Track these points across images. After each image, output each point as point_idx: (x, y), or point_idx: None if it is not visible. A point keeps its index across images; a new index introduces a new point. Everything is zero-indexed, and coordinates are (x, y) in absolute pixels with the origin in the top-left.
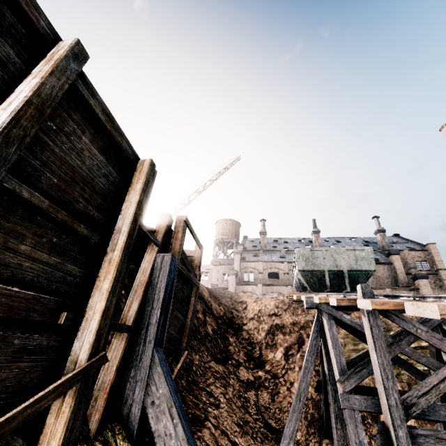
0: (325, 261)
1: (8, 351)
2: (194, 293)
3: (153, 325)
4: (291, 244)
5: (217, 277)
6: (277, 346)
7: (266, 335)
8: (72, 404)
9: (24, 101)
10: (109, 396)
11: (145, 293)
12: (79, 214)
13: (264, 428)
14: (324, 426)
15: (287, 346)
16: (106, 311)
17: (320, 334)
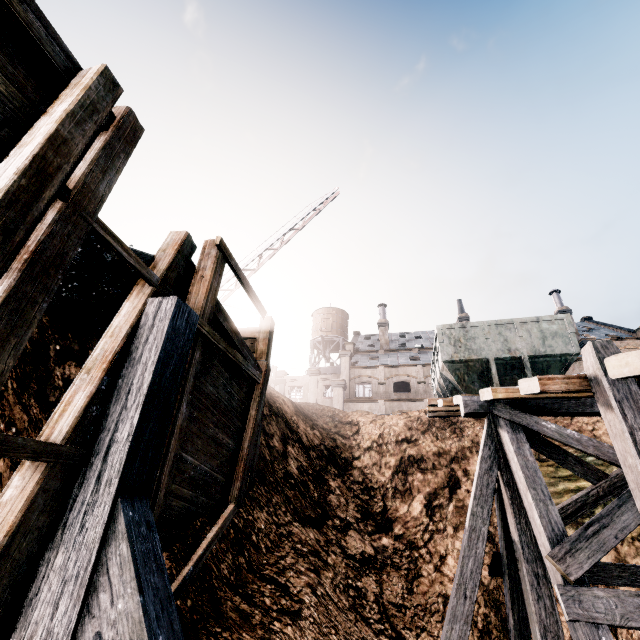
0: (488, 344)
1: None
2: (255, 398)
3: (121, 444)
4: (427, 339)
5: (316, 392)
6: (413, 493)
7: (393, 475)
8: None
9: None
10: None
11: (109, 375)
12: None
13: None
14: None
15: (430, 492)
16: None
17: (496, 463)
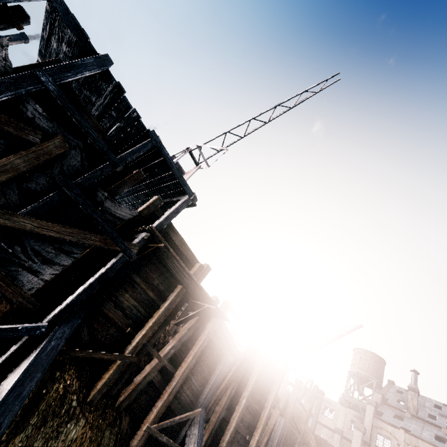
0: None
1: (237, 442)
2: (297, 441)
3: None
4: None
5: (343, 421)
6: None
7: None
8: None
9: (254, 381)
10: None
11: (270, 435)
12: (256, 400)
13: None
14: None
15: None
16: (258, 440)
17: None
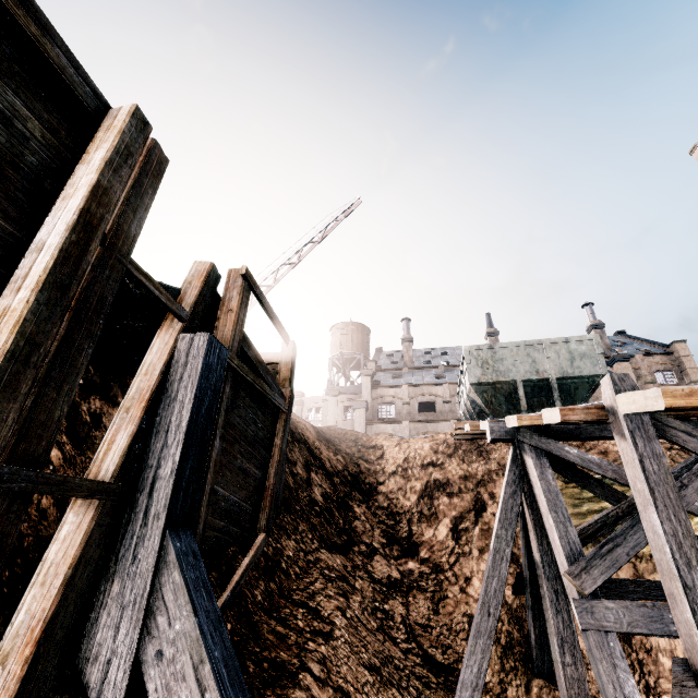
0: (516, 365)
1: None
2: (280, 426)
3: (165, 481)
4: (453, 356)
5: (336, 414)
6: (439, 517)
7: (419, 499)
8: None
9: None
10: (40, 649)
11: (148, 414)
12: None
13: (422, 666)
14: (533, 656)
15: (456, 516)
16: None
17: (520, 488)
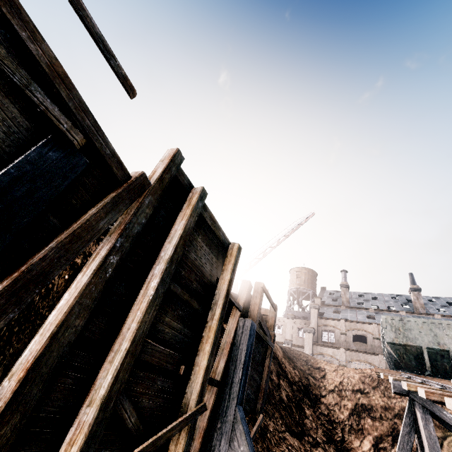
0: (421, 335)
1: (155, 389)
2: (268, 353)
3: (236, 384)
4: (382, 301)
5: (291, 331)
6: (364, 433)
7: (350, 415)
8: (186, 438)
9: (179, 237)
10: (203, 440)
11: (230, 353)
12: (193, 292)
13: None
14: None
15: (377, 436)
16: (207, 368)
17: (413, 430)
